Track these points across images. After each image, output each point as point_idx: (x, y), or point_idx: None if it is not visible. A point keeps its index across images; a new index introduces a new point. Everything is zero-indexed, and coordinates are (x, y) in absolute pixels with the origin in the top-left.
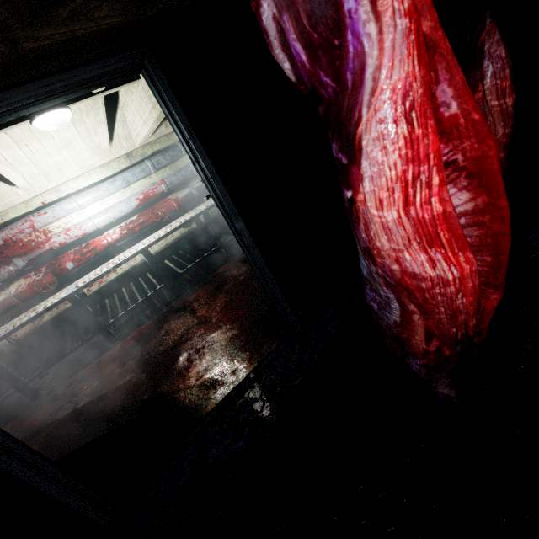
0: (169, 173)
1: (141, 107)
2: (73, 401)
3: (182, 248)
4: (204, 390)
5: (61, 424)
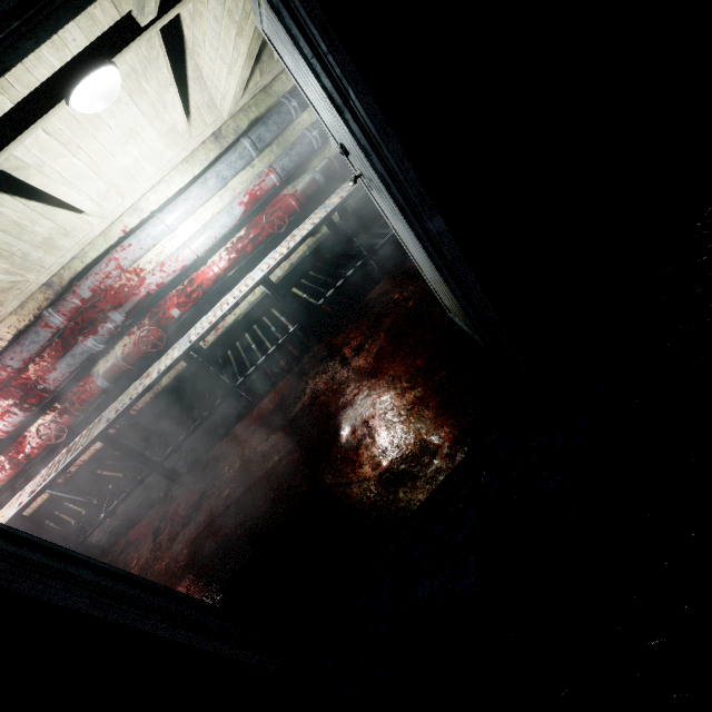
0: (278, 154)
1: (219, 40)
2: (216, 486)
3: (312, 268)
4: (387, 486)
5: (209, 515)
